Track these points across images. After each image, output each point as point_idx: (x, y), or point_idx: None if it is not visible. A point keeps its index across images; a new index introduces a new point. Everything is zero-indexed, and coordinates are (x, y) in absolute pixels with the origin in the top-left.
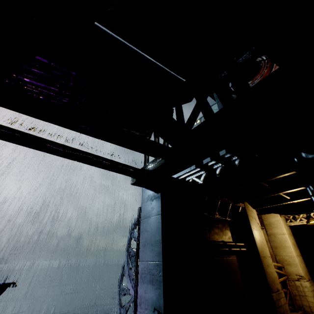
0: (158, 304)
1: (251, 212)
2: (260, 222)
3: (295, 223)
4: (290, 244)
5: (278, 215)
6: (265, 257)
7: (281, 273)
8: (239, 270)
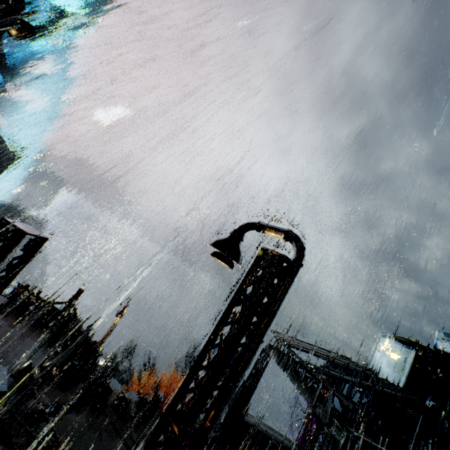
0: None
1: None
2: None
3: None
4: None
5: None
6: None
7: None
8: None
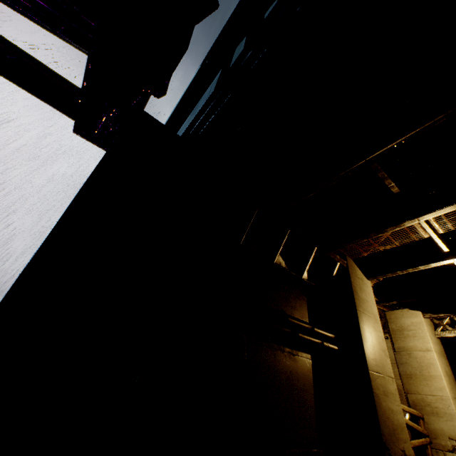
0: None
1: (362, 281)
2: (381, 325)
3: (453, 333)
4: (440, 371)
5: (420, 313)
6: (381, 374)
7: (418, 429)
8: (313, 388)
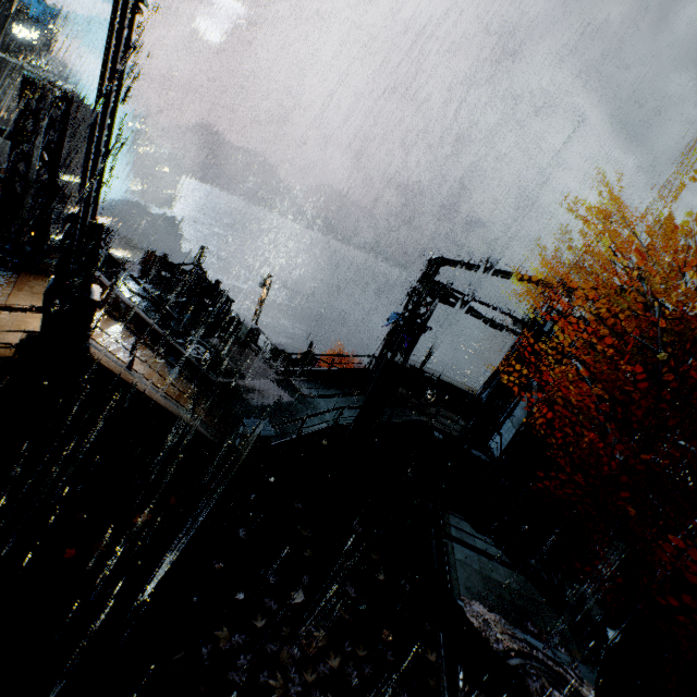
0: (494, 383)
1: None
2: None
3: None
4: None
5: None
6: None
7: None
8: None
